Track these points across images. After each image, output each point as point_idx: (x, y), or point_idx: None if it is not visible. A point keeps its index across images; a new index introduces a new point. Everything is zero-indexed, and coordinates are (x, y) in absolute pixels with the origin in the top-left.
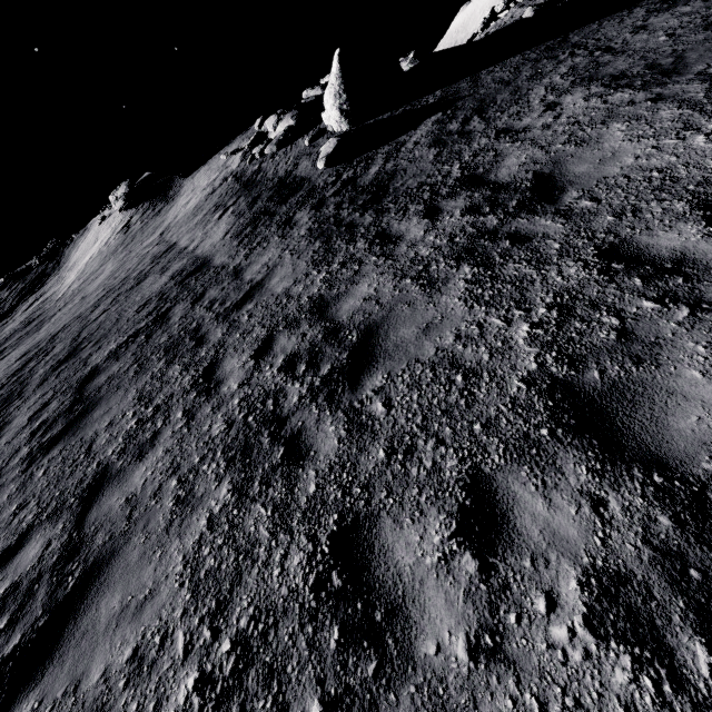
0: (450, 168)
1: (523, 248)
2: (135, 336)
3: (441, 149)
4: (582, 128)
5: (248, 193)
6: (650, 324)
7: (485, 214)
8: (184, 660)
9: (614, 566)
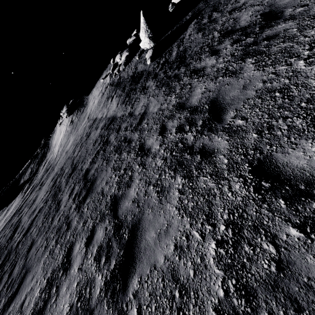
0: (212, 35)
1: (276, 39)
2: (98, 153)
3: (203, 31)
4: None
5: (119, 87)
6: None
7: (244, 39)
8: (203, 240)
9: None
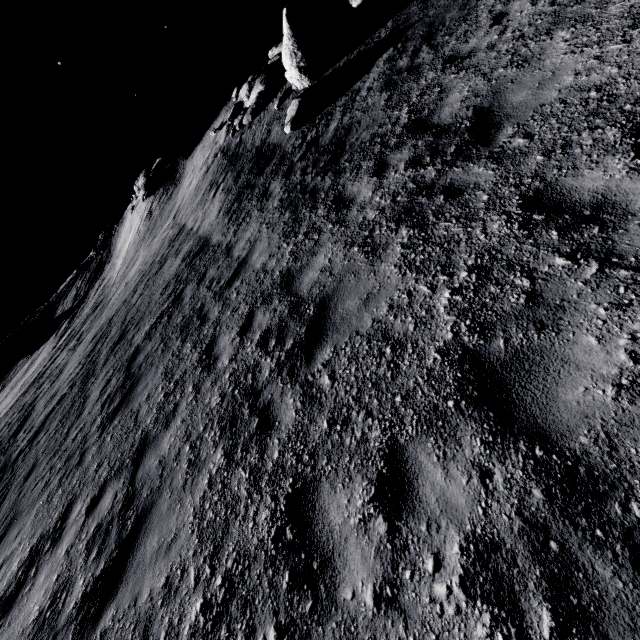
0: (398, 113)
1: (454, 203)
2: (160, 317)
3: (391, 92)
4: (525, 43)
5: (233, 167)
6: (558, 284)
7: (425, 165)
8: (194, 589)
9: (490, 535)
